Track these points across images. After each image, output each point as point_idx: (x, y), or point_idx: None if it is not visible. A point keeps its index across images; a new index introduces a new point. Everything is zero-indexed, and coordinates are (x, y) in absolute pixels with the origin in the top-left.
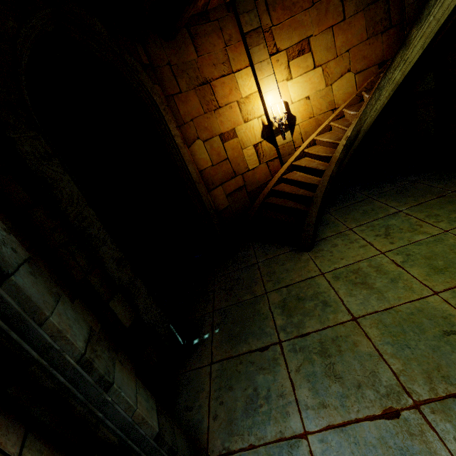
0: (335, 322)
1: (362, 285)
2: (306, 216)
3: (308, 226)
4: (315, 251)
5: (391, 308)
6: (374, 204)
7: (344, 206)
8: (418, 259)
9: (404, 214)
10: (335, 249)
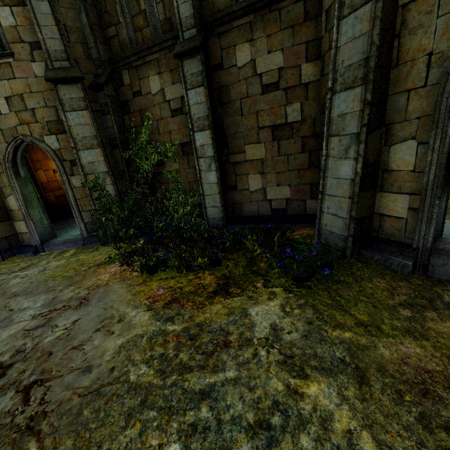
0: None
1: None
2: None
3: None
4: None
5: None
6: None
7: None
8: None
9: None
10: None
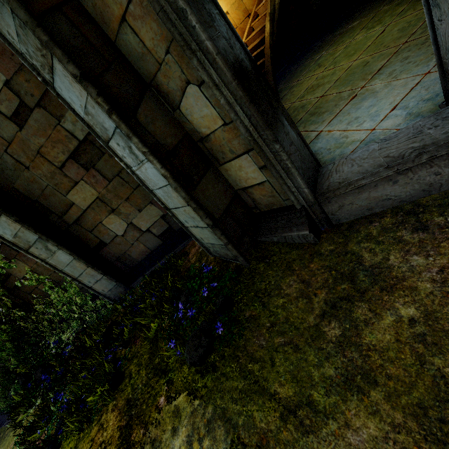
0: (312, 105)
1: (318, 87)
2: None
3: None
4: (283, 102)
5: (337, 80)
6: (305, 64)
7: (287, 79)
8: (341, 59)
9: (324, 54)
10: (294, 92)
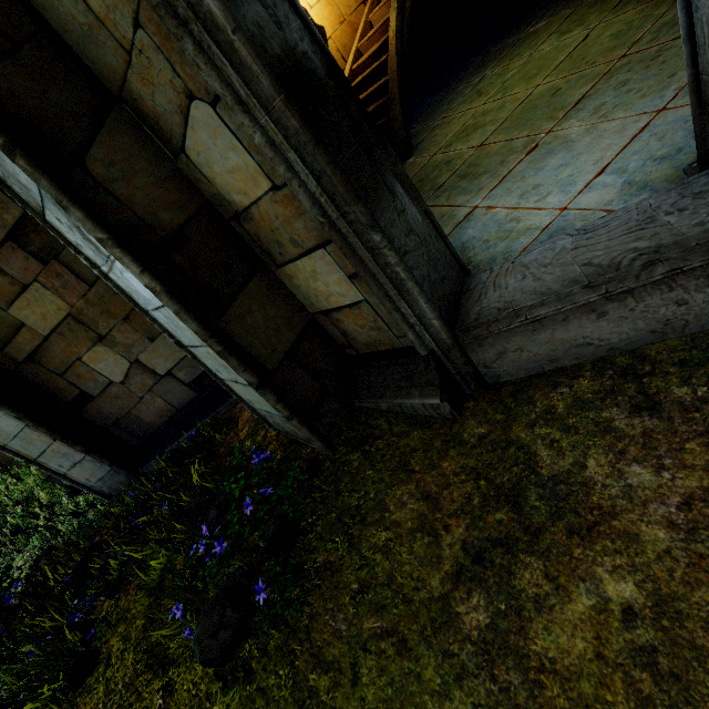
0: (463, 161)
1: (475, 130)
2: (390, 128)
3: (397, 131)
4: (417, 153)
5: (506, 119)
6: (456, 91)
7: (427, 114)
8: (515, 84)
9: (489, 74)
10: (436, 137)
